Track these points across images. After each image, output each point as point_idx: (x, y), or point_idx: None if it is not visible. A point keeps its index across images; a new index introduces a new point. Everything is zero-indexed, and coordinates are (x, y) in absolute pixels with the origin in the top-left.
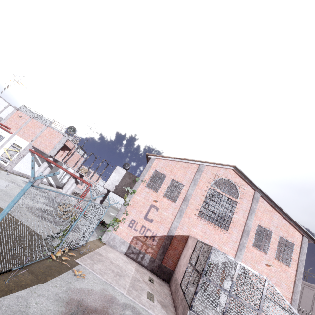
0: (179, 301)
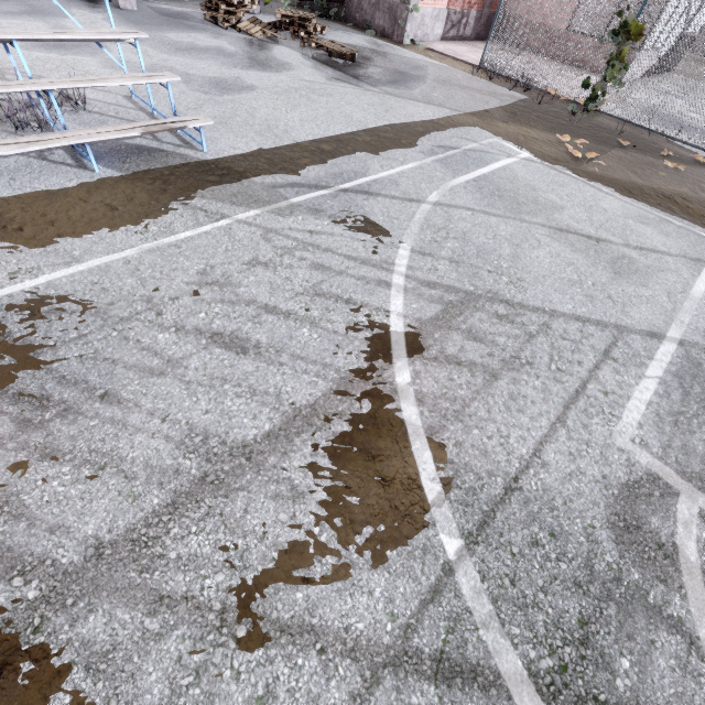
0: (590, 52)
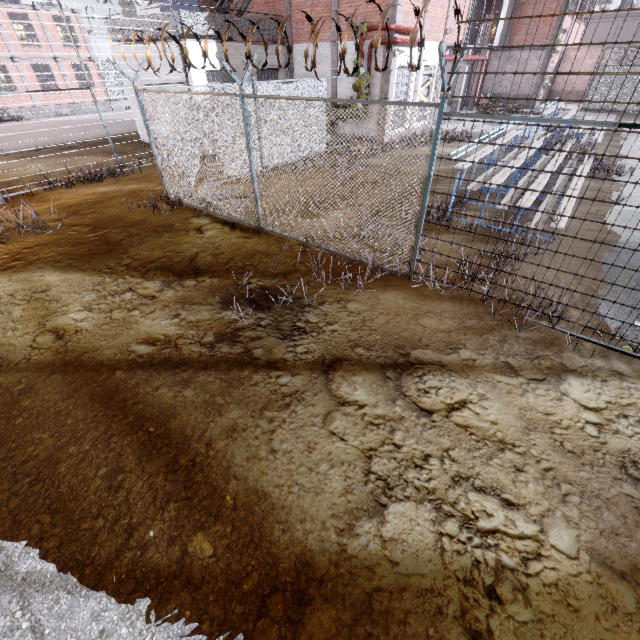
0: None
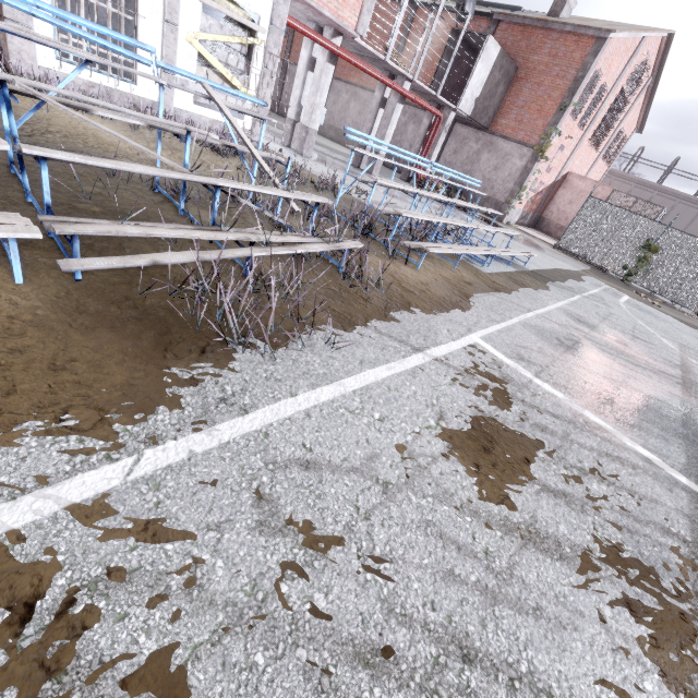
0: None
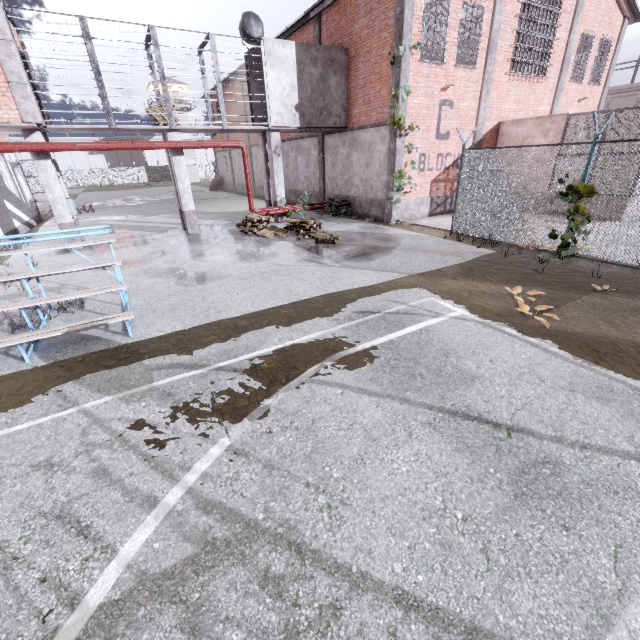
0: None
